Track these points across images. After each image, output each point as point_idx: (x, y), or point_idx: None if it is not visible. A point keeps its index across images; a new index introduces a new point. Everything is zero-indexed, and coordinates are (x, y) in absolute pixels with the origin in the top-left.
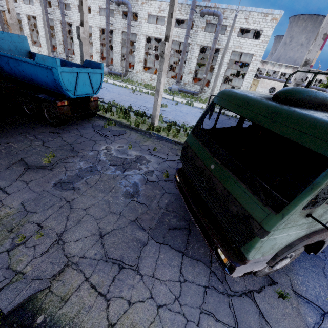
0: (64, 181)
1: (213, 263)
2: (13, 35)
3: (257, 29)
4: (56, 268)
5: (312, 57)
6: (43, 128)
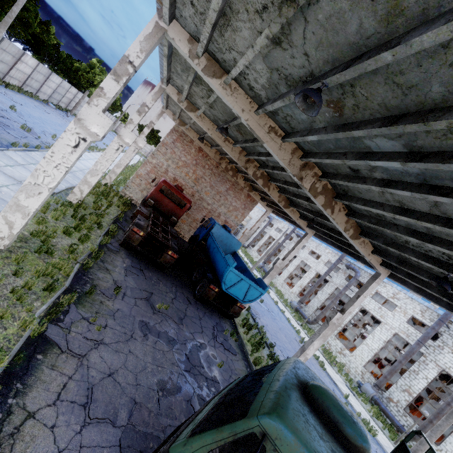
0: (149, 326)
1: None
2: (235, 239)
3: None
4: (77, 349)
5: None
6: (187, 292)
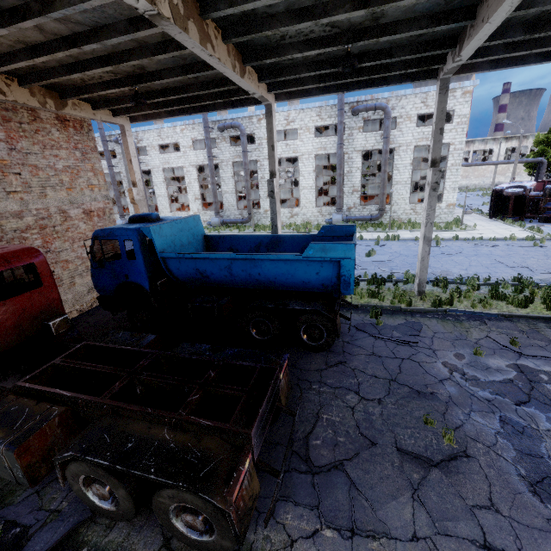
0: (531, 477)
1: None
2: (189, 220)
3: None
4: None
5: None
6: (309, 361)
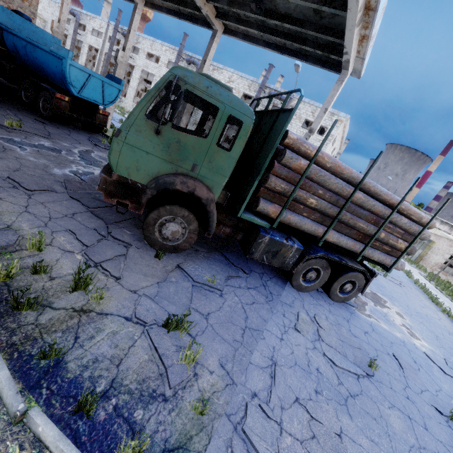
0: (16, 141)
1: (114, 225)
2: (47, 33)
3: (322, 125)
4: None
5: (316, 127)
6: (31, 115)
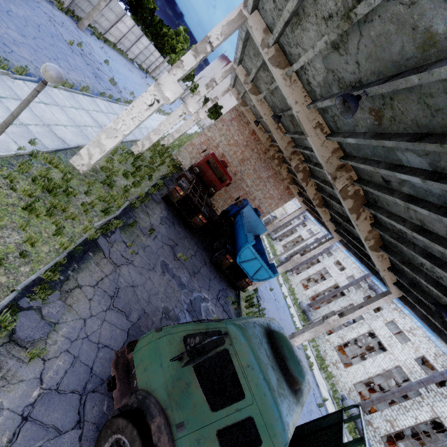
0: (168, 267)
1: None
2: (262, 224)
3: None
4: (114, 260)
5: None
6: (206, 255)
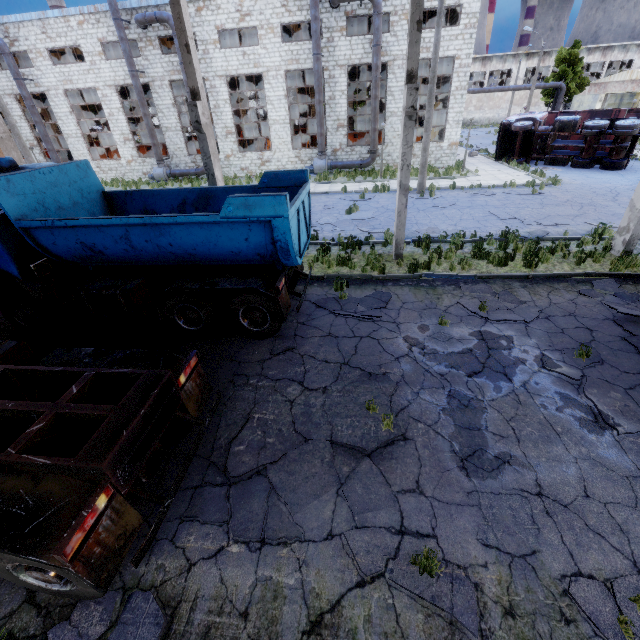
0: (464, 451)
1: None
2: (67, 168)
3: (450, 5)
4: None
5: None
6: (251, 351)
